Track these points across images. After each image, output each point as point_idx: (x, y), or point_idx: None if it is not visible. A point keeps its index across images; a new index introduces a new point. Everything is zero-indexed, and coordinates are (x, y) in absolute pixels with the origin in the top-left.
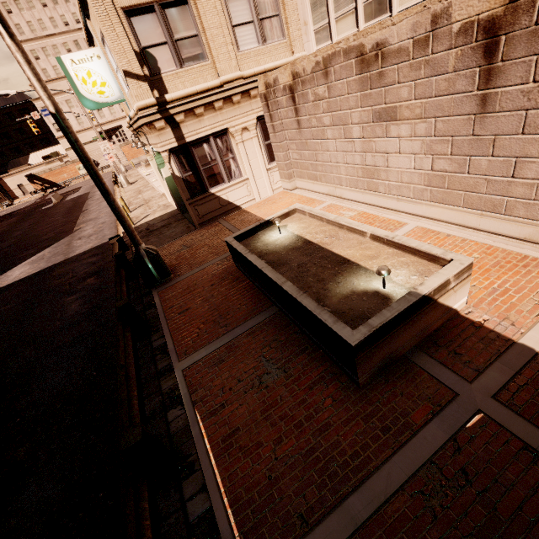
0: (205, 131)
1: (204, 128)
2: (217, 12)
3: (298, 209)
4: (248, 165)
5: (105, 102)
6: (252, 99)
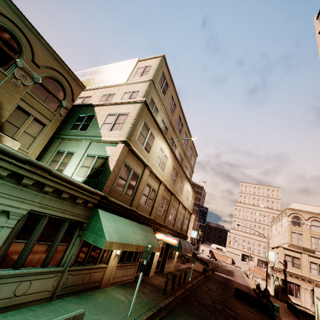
0: (293, 281)
1: (293, 280)
2: (307, 263)
3: (309, 309)
4: (303, 298)
5: (270, 260)
6: (311, 284)
